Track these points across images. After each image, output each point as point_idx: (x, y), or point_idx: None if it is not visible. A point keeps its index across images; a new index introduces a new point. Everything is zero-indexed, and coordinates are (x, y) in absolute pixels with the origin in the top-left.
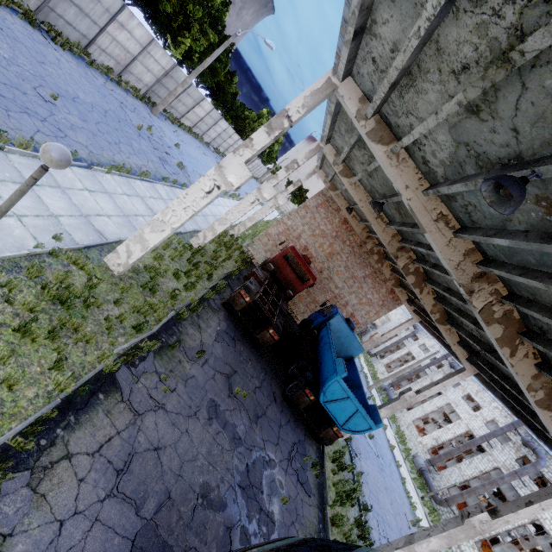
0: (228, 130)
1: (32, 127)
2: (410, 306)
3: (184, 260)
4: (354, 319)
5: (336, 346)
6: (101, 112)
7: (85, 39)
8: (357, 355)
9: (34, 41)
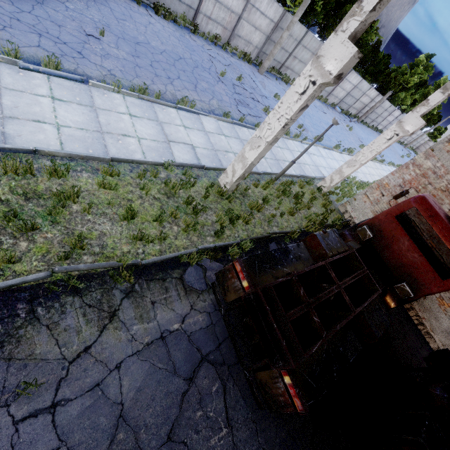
0: (362, 85)
1: (31, 42)
2: None
3: (179, 200)
4: None
5: None
6: (172, 57)
7: (191, 10)
8: None
9: (130, 10)
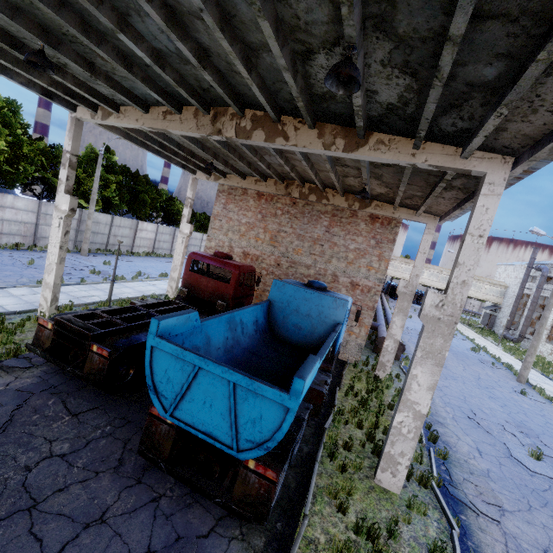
0: (194, 236)
1: None
2: (406, 213)
3: None
4: (361, 287)
5: (302, 324)
6: None
7: None
8: (343, 317)
9: None
